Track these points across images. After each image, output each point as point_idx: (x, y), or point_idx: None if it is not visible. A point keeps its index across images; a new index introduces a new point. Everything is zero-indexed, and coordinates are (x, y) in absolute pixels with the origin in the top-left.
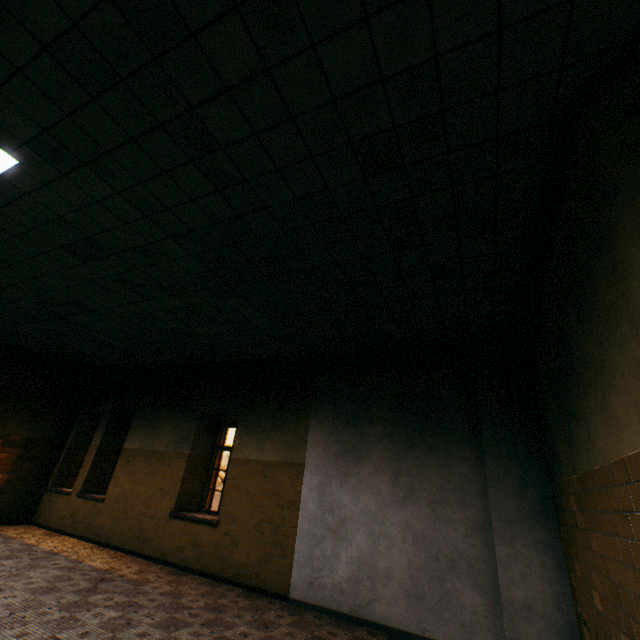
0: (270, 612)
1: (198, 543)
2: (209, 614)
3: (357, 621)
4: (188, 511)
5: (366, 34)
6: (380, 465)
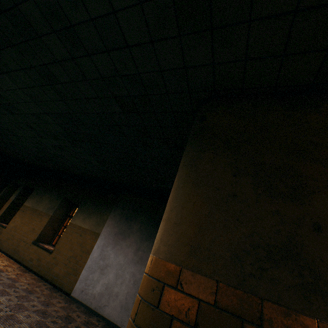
0: (56, 299)
1: (40, 259)
2: (24, 293)
3: (96, 313)
4: (43, 243)
5: (109, 57)
6: (132, 243)
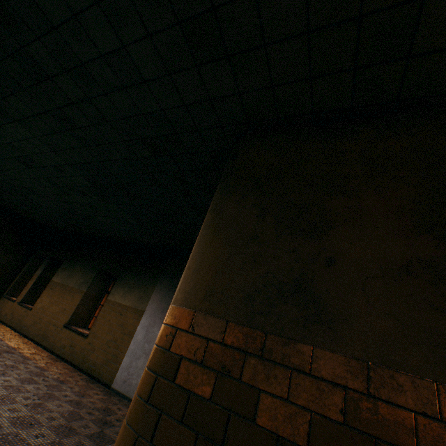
0: (93, 391)
1: (74, 345)
2: (55, 382)
3: None
4: (77, 326)
5: (127, 94)
6: None
